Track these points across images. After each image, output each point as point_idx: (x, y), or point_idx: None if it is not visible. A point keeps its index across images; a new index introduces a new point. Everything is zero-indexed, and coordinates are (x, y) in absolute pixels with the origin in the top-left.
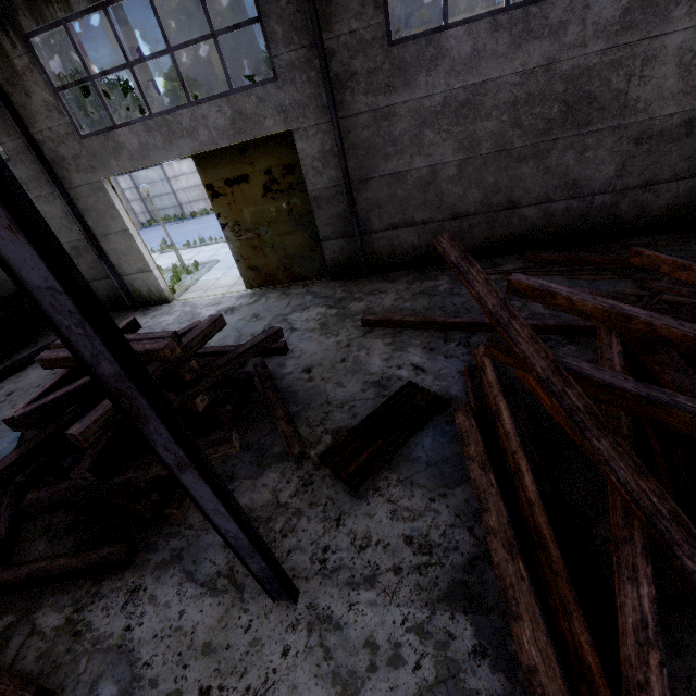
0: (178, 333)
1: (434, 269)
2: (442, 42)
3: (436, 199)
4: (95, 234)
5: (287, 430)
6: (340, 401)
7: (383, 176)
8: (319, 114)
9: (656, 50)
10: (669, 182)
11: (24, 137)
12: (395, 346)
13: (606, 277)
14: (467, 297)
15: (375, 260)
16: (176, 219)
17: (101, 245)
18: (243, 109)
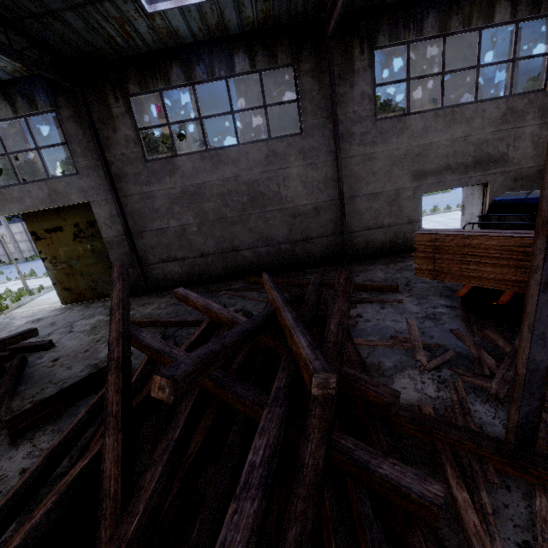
0: None
1: (193, 288)
2: (175, 163)
3: (188, 244)
4: None
5: None
6: (60, 379)
7: (152, 230)
8: (107, 194)
9: (287, 174)
10: (318, 238)
11: None
12: None
13: None
14: None
15: (155, 283)
16: None
17: None
18: (56, 188)
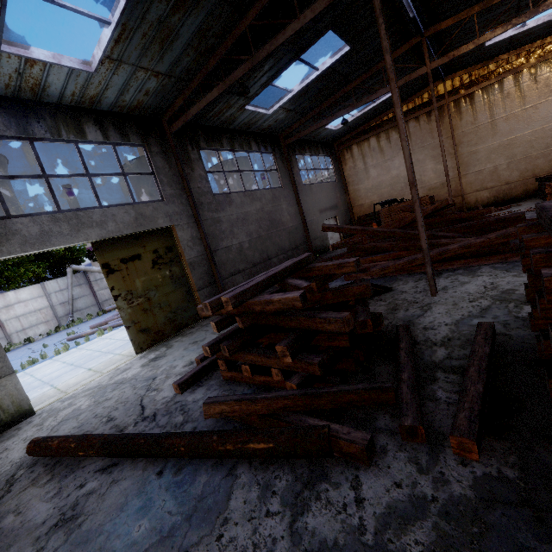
0: None
1: None
2: (231, 197)
3: (245, 258)
4: None
5: None
6: None
7: (222, 249)
8: (188, 218)
9: (282, 208)
10: (300, 246)
11: None
12: None
13: None
14: None
15: None
16: None
17: None
18: (143, 212)
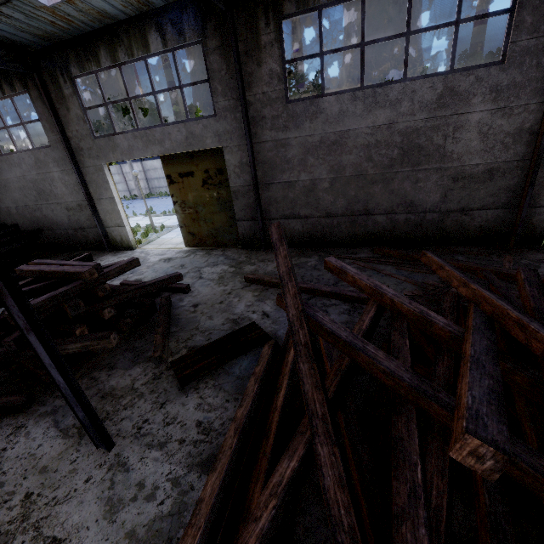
0: (106, 265)
1: (312, 250)
2: (320, 104)
3: (315, 202)
4: (93, 198)
5: (159, 341)
6: (205, 329)
7: (280, 183)
8: (240, 139)
9: (462, 122)
10: (480, 210)
11: (61, 134)
12: (259, 298)
13: (421, 271)
14: (323, 272)
15: None
16: (166, 195)
17: (96, 205)
18: (193, 131)
